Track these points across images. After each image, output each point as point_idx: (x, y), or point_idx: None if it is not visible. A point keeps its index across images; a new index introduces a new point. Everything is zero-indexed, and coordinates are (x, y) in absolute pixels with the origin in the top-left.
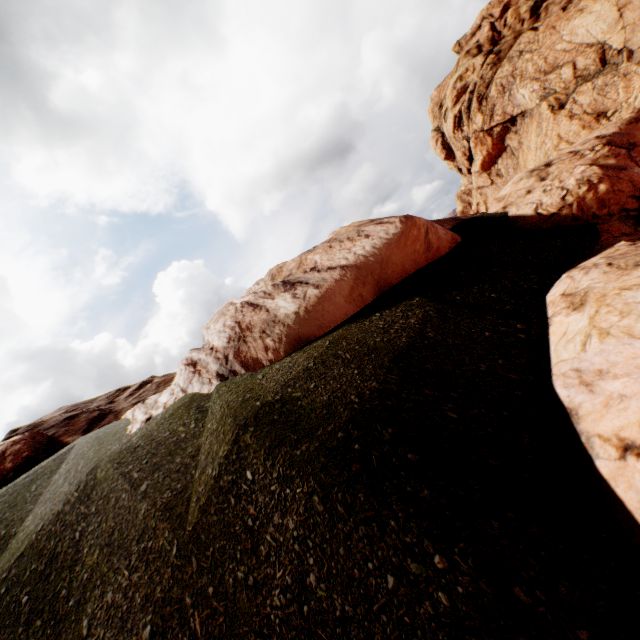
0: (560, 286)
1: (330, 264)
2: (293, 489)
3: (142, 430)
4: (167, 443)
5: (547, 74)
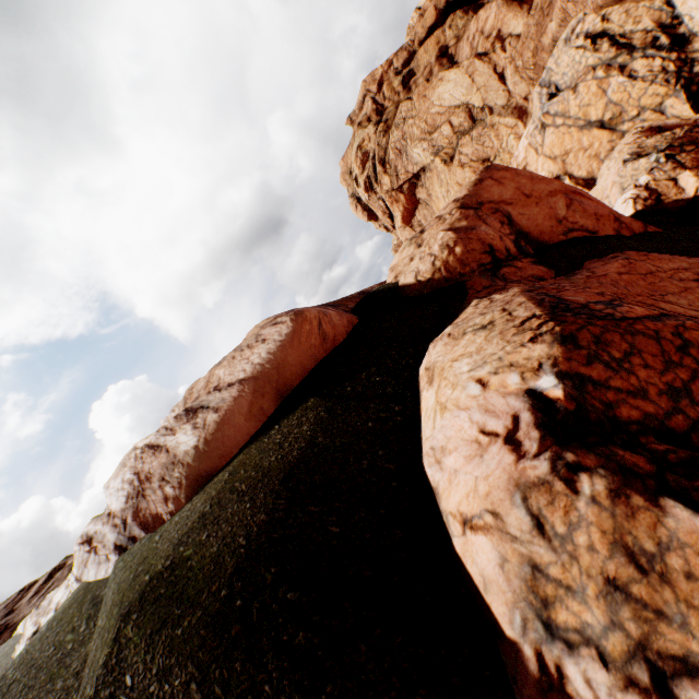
0: (424, 359)
1: (230, 379)
2: (172, 683)
3: (21, 654)
4: (48, 664)
5: (431, 134)
